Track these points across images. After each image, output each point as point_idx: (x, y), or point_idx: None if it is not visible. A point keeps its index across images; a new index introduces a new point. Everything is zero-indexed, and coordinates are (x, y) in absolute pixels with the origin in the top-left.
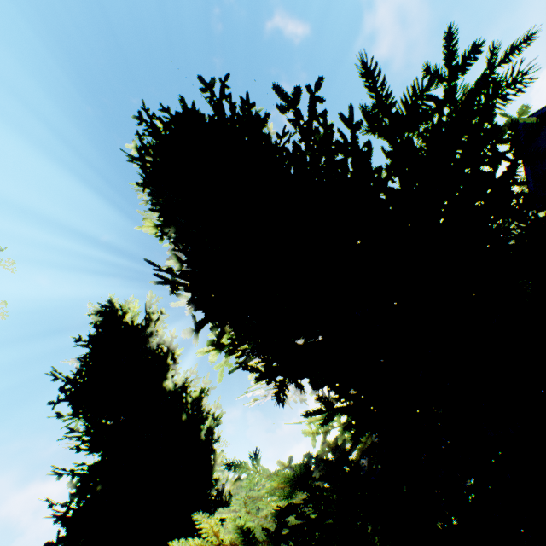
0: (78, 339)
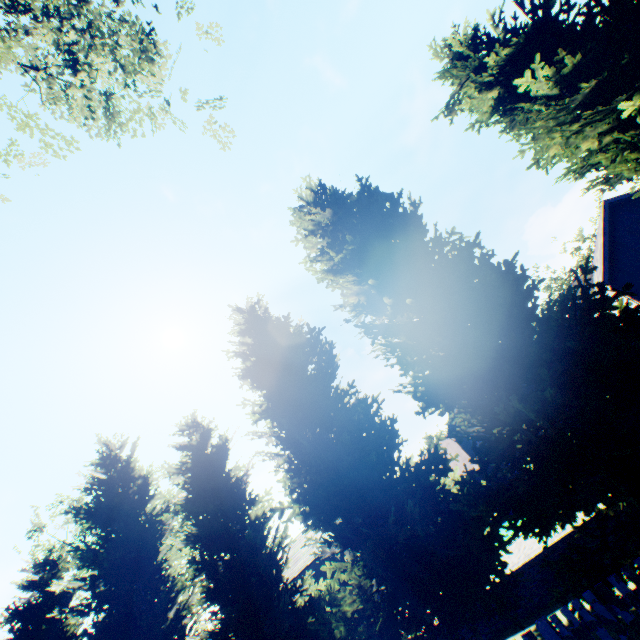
0: (335, 192)
